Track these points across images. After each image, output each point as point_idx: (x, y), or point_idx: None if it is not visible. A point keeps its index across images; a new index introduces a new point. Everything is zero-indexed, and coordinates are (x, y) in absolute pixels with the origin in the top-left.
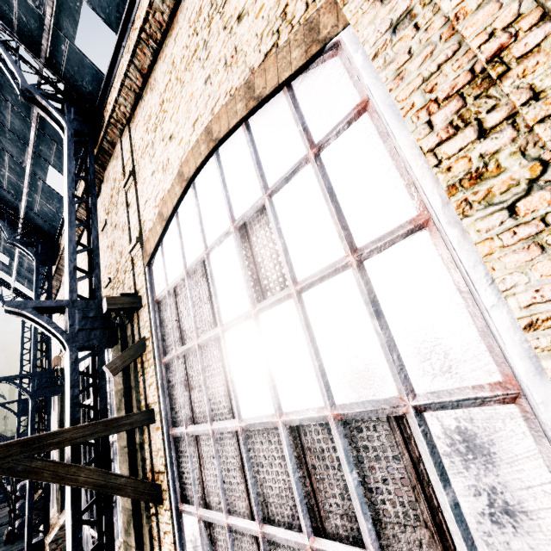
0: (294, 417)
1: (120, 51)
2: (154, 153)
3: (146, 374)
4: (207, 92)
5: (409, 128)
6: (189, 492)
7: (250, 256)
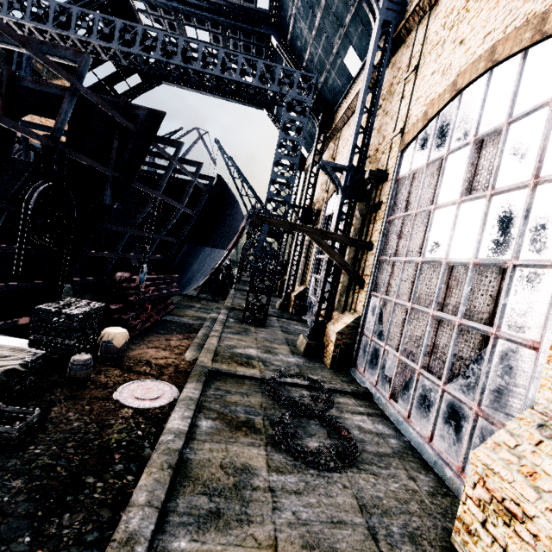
0: (453, 261)
1: None
2: (441, 53)
3: (375, 224)
4: (511, 6)
5: None
6: (379, 289)
7: (475, 164)
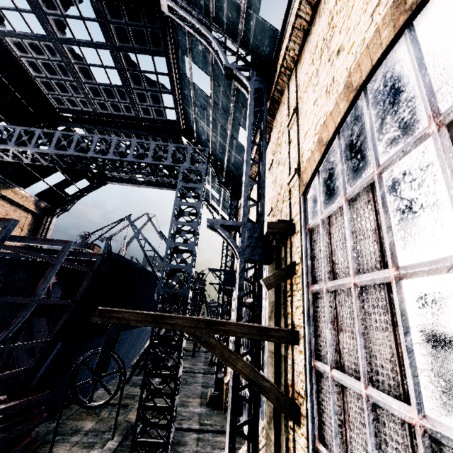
0: None
1: None
2: (317, 81)
3: (294, 296)
4: None
5: None
6: (328, 437)
7: None
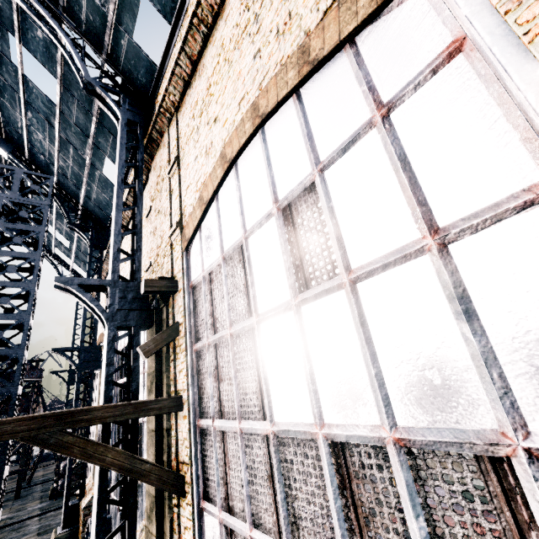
0: (339, 432)
1: (172, 41)
2: (198, 138)
3: (177, 360)
4: (256, 67)
5: (537, 58)
6: (212, 490)
7: (293, 240)
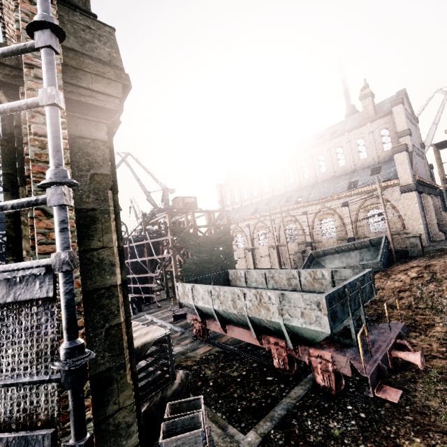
0: None
1: None
2: None
3: None
4: None
5: None
6: None
7: None
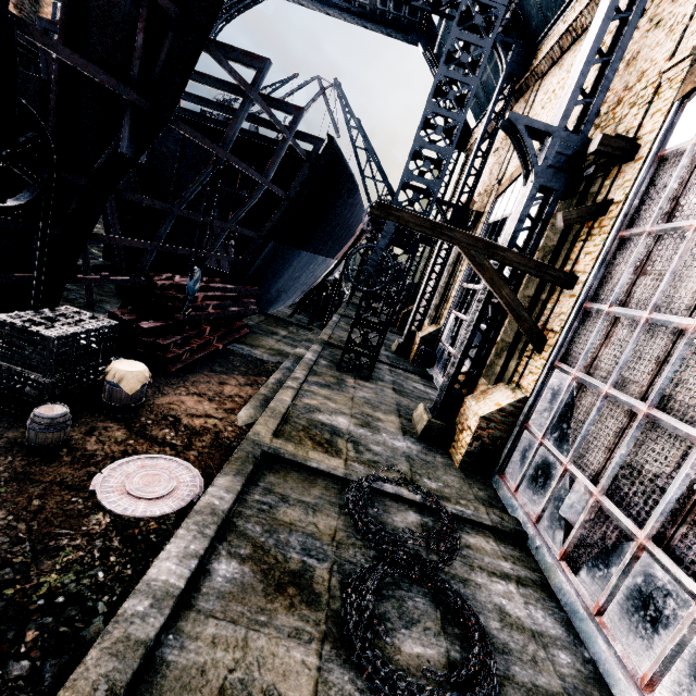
0: None
1: None
2: None
3: (589, 242)
4: None
5: None
6: (572, 359)
7: None
